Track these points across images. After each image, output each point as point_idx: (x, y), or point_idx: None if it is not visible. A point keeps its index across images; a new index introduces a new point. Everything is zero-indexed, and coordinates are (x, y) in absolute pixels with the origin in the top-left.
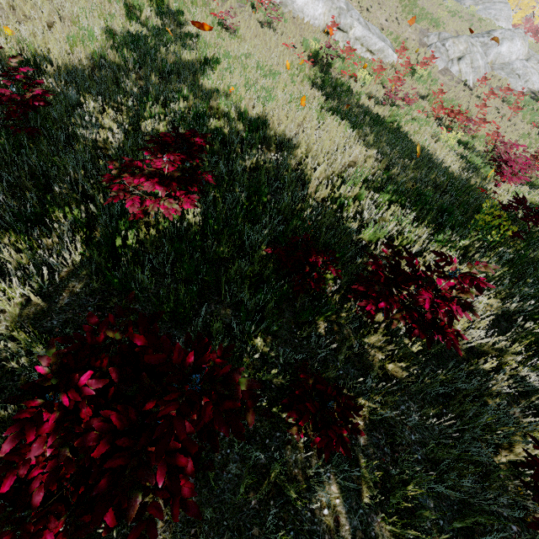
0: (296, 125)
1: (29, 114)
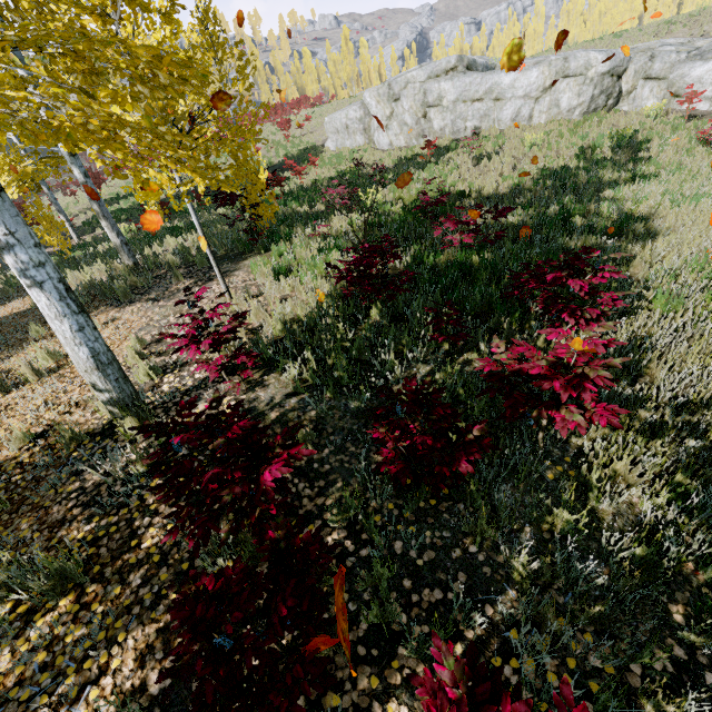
0: (706, 224)
1: (437, 211)
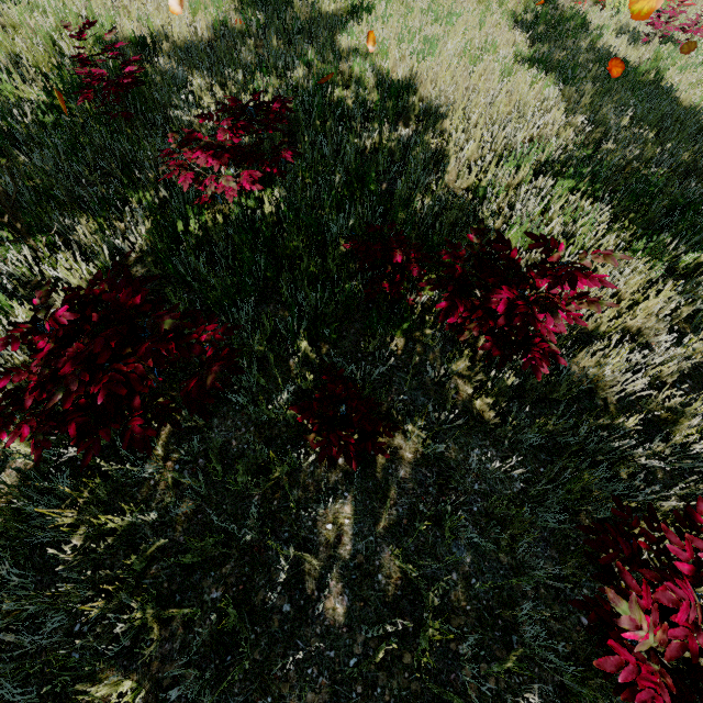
0: (460, 87)
1: (129, 97)
